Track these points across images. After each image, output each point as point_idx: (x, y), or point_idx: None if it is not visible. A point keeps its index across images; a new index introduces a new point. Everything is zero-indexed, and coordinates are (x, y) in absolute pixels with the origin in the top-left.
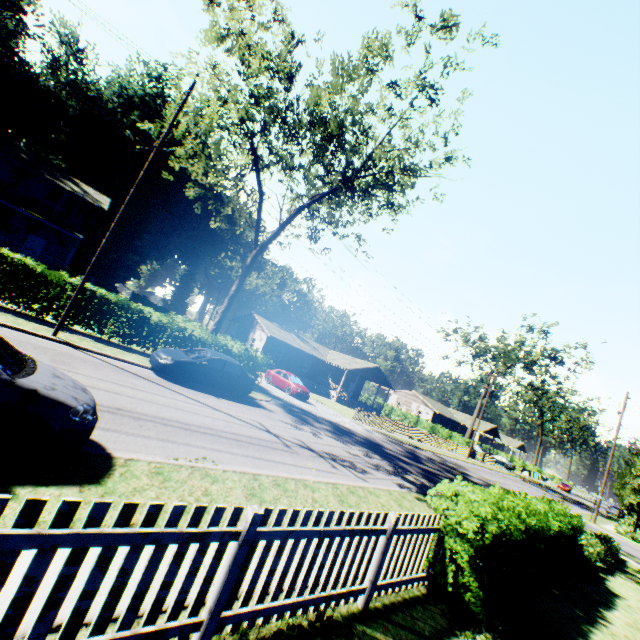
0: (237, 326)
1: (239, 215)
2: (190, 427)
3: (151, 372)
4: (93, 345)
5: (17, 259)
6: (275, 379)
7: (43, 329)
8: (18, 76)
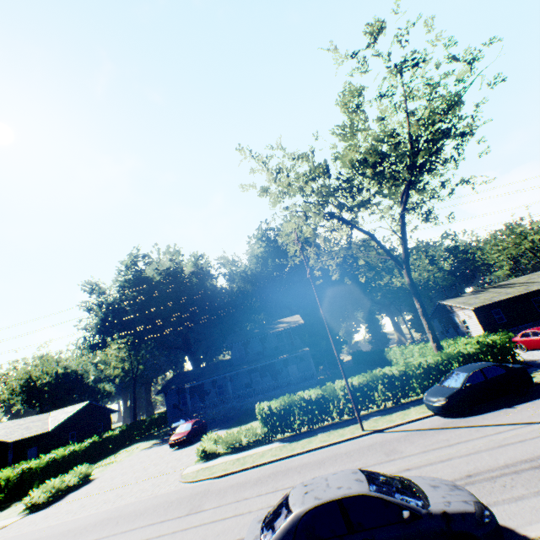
0: (436, 321)
1: (375, 263)
2: (537, 462)
3: (437, 418)
4: (384, 421)
5: (307, 394)
6: (528, 344)
7: (353, 429)
8: (227, 298)
